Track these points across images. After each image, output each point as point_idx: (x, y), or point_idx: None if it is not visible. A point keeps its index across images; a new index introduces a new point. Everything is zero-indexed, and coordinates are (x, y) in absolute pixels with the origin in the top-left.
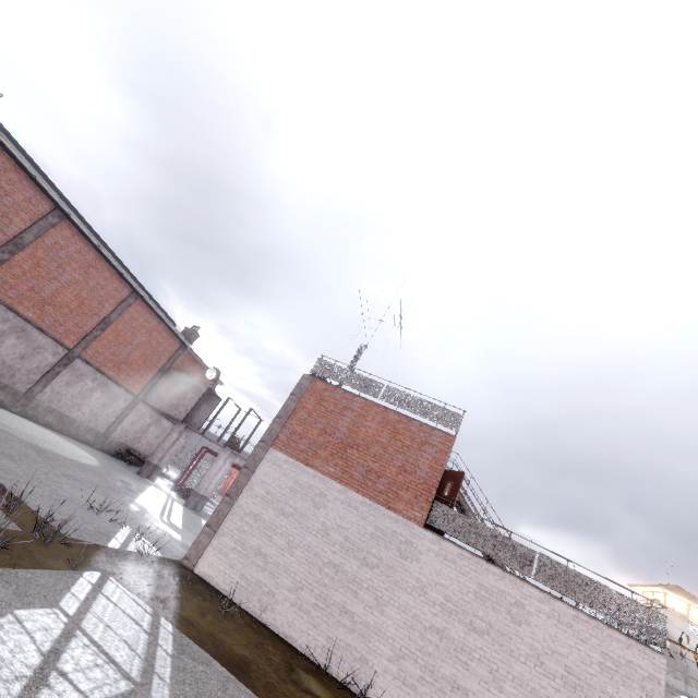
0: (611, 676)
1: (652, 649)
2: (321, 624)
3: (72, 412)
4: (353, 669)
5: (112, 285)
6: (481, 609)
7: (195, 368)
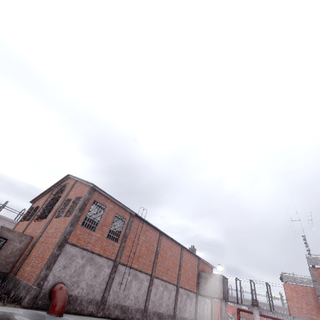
0: None
1: None
2: None
3: (185, 315)
4: None
5: (176, 249)
6: None
7: (204, 266)
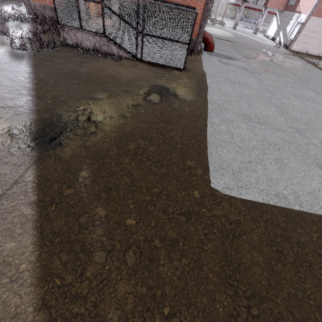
0: None
1: None
2: (318, 50)
3: None
4: None
5: None
6: None
7: None
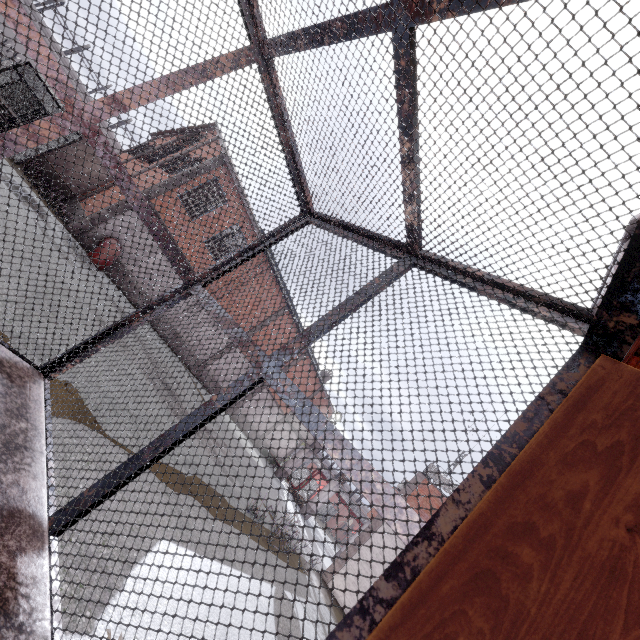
0: None
1: None
2: None
3: (251, 419)
4: None
5: None
6: None
7: (323, 403)
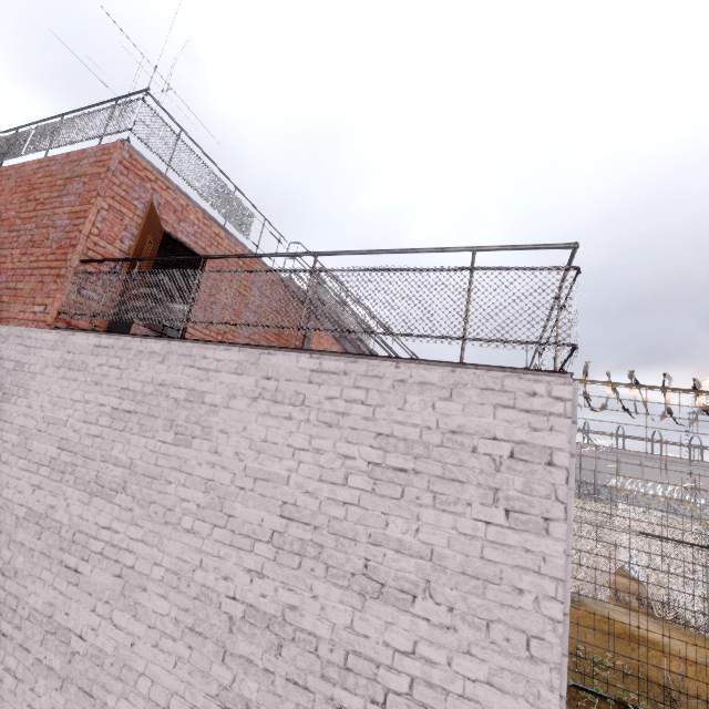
0: (400, 492)
1: (532, 373)
2: None
3: None
4: None
5: None
6: (118, 440)
7: None
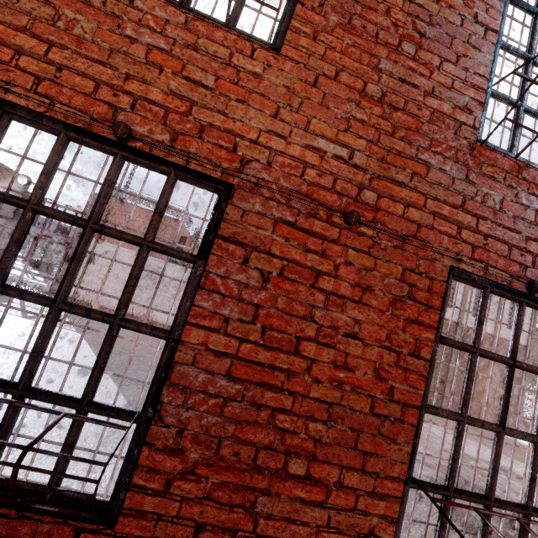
0: None
1: None
2: None
3: None
4: (144, 312)
5: None
6: None
7: (4, 173)
